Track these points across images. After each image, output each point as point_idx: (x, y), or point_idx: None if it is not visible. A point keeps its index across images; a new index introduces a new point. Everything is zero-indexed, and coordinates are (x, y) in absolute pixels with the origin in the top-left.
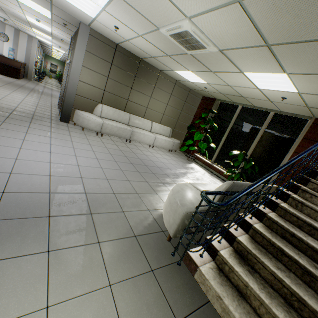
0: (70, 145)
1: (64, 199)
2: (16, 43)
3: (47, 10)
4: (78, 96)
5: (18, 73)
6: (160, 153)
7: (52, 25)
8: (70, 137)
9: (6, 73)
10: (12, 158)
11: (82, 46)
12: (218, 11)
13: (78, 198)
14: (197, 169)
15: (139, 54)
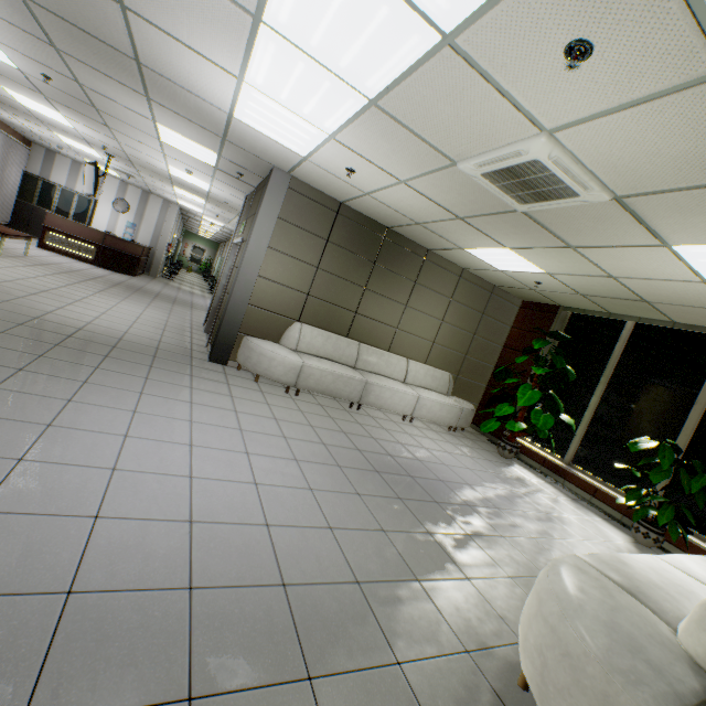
0: (232, 422)
1: (230, 616)
2: (141, 214)
3: (213, 151)
4: (252, 307)
5: (136, 266)
6: (431, 437)
7: (214, 177)
8: (231, 400)
9: (115, 266)
10: (105, 466)
11: (271, 210)
12: (648, 105)
13: (267, 607)
14: (531, 482)
15: (386, 219)
